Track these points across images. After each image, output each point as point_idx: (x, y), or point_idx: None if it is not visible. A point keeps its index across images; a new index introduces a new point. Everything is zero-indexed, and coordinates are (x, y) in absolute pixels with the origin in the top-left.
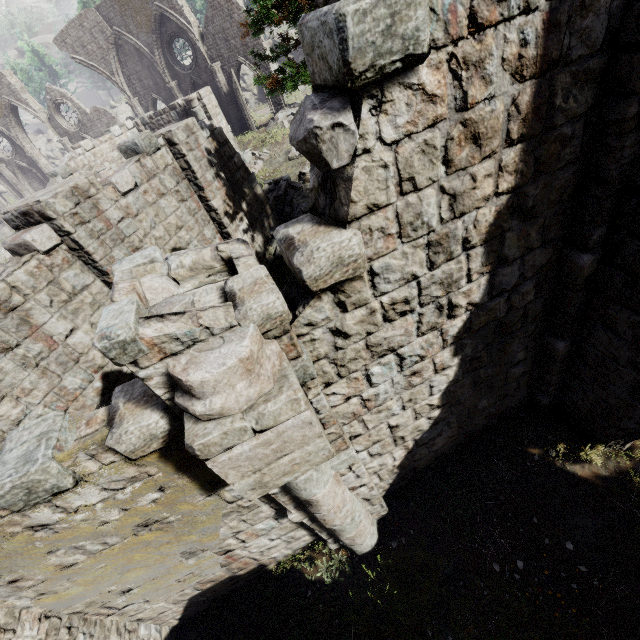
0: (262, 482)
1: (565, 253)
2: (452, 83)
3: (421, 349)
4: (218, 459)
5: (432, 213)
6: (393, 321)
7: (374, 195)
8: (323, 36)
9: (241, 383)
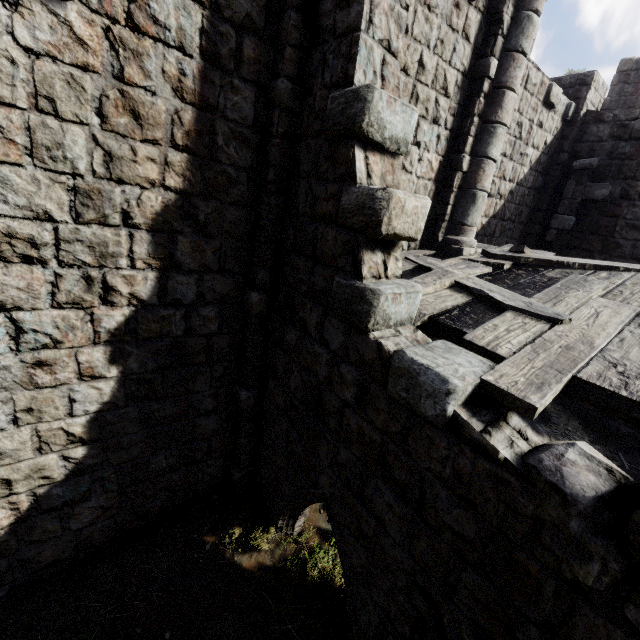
0: None
1: (245, 292)
2: (107, 48)
3: (55, 328)
4: None
5: (80, 155)
6: (8, 261)
7: None
8: None
9: None
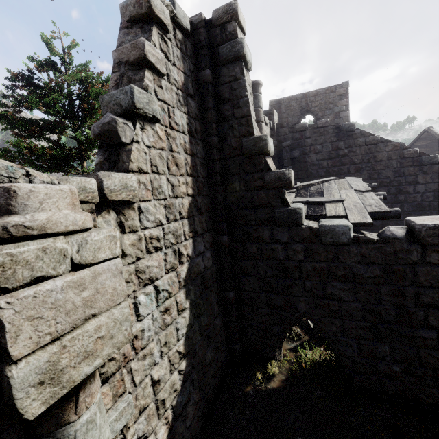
0: (56, 368)
1: (217, 238)
2: (167, 138)
3: (168, 285)
4: (19, 293)
5: (165, 188)
6: (152, 252)
7: (141, 164)
8: (120, 95)
9: (67, 210)
